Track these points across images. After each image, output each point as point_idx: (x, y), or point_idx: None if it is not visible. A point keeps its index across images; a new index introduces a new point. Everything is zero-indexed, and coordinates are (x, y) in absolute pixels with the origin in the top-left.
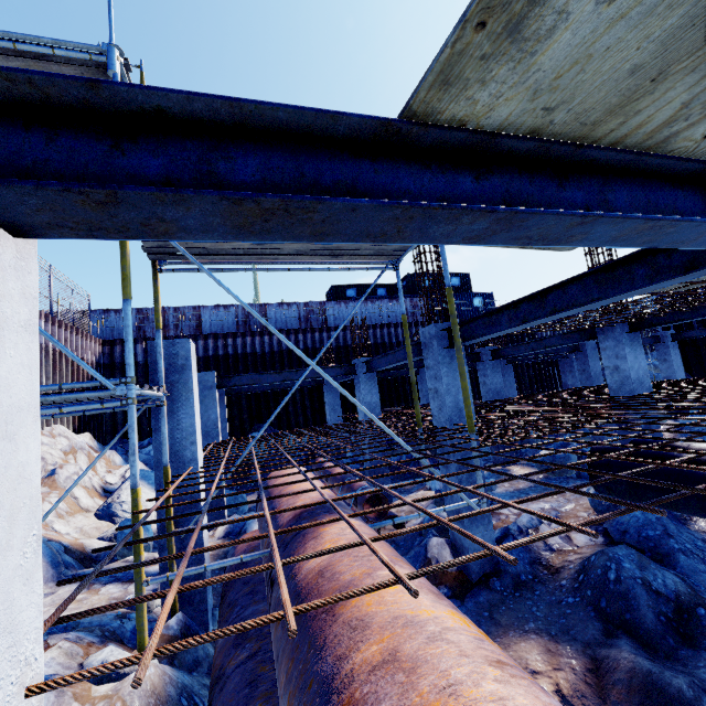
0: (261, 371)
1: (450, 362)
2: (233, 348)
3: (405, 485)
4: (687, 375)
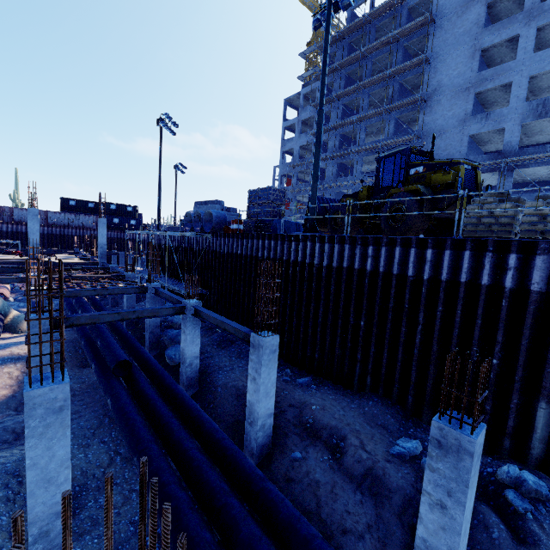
0: (6, 238)
1: None
2: None
3: None
4: None
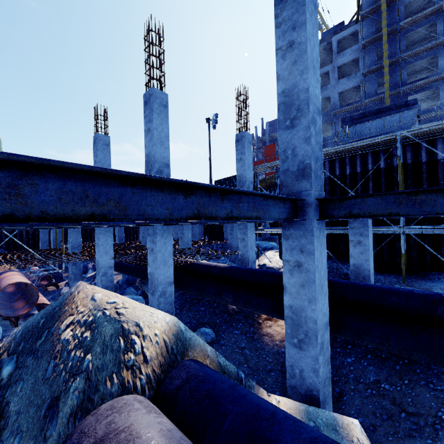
0: None
1: (75, 233)
2: None
3: (27, 263)
4: (206, 237)
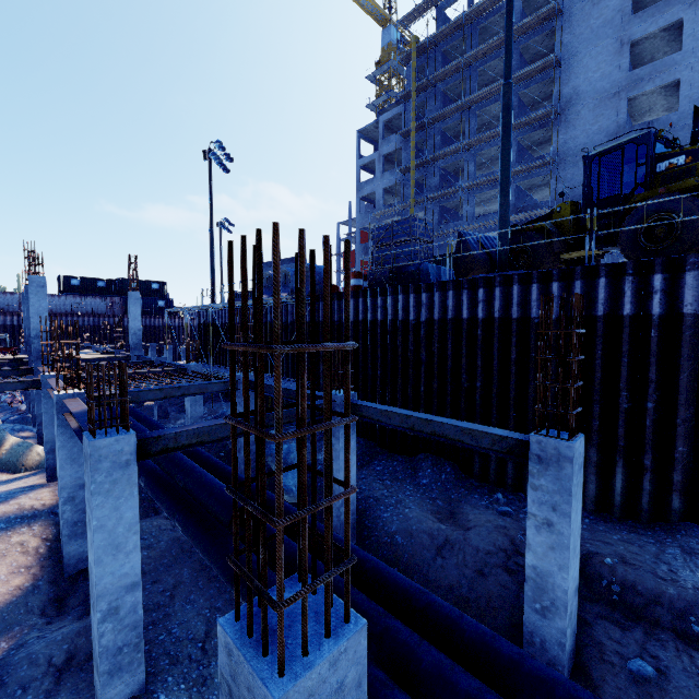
0: None
1: None
2: None
3: None
4: None
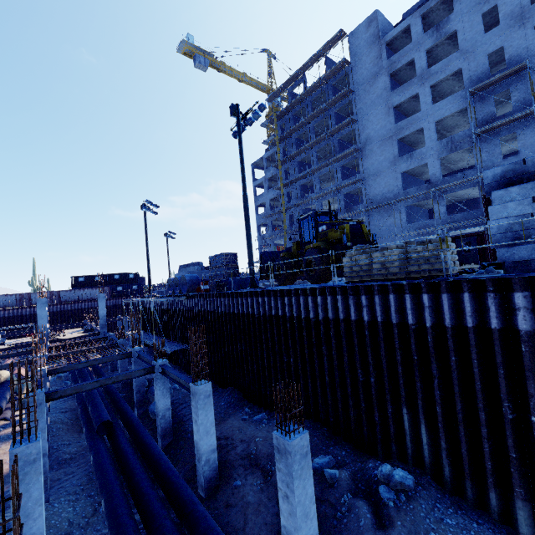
0: (25, 321)
1: None
2: (12, 313)
3: None
4: None
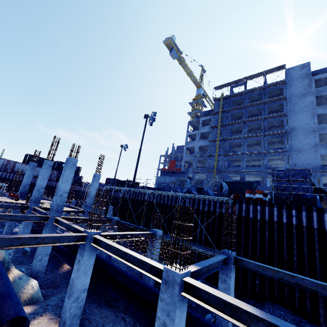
0: None
1: None
2: None
3: None
4: None
